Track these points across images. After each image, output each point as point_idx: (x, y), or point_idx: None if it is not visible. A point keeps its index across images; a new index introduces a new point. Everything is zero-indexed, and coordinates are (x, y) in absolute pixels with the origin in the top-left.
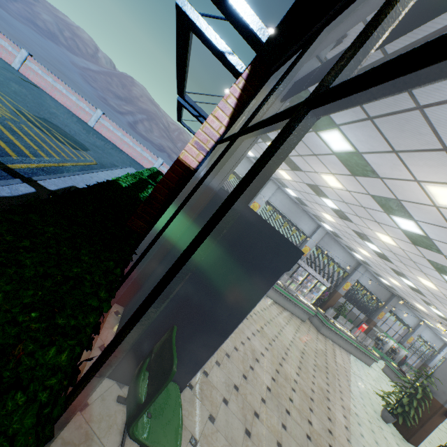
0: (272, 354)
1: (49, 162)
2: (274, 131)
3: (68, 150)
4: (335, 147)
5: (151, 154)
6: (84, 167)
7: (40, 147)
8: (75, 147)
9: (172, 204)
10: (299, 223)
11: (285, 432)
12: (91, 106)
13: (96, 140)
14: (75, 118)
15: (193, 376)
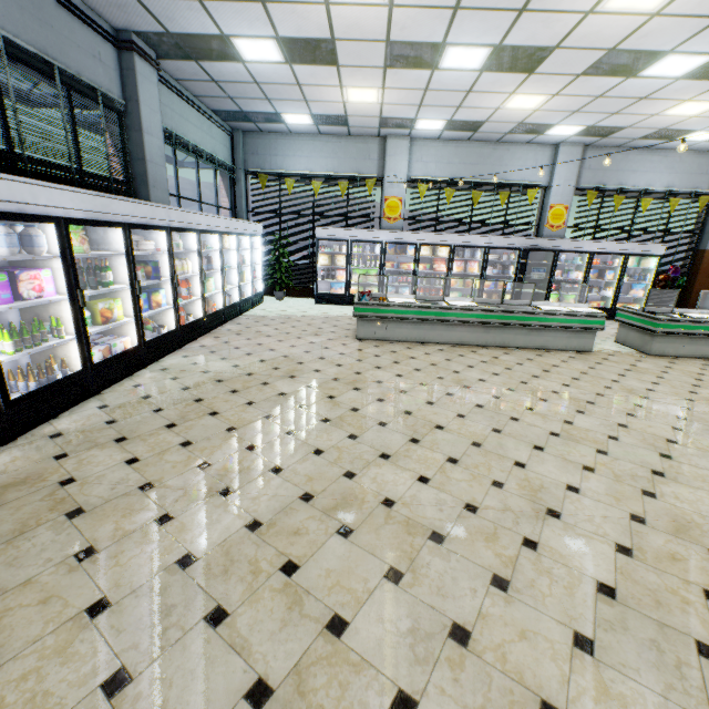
0: (330, 459)
1: None
2: (183, 6)
3: None
4: None
5: None
6: None
7: None
8: None
9: None
10: (508, 173)
11: (93, 708)
12: None
13: None
14: None
15: None
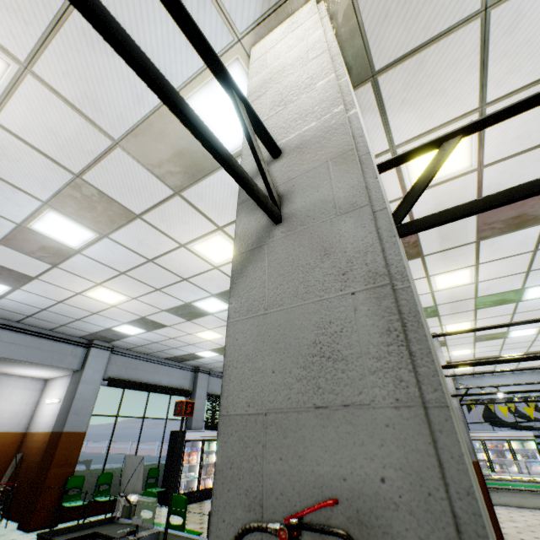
0: None
1: None
2: None
3: None
4: None
5: None
6: None
7: None
8: None
9: None
10: None
11: None
12: None
13: None
14: None
15: (177, 491)
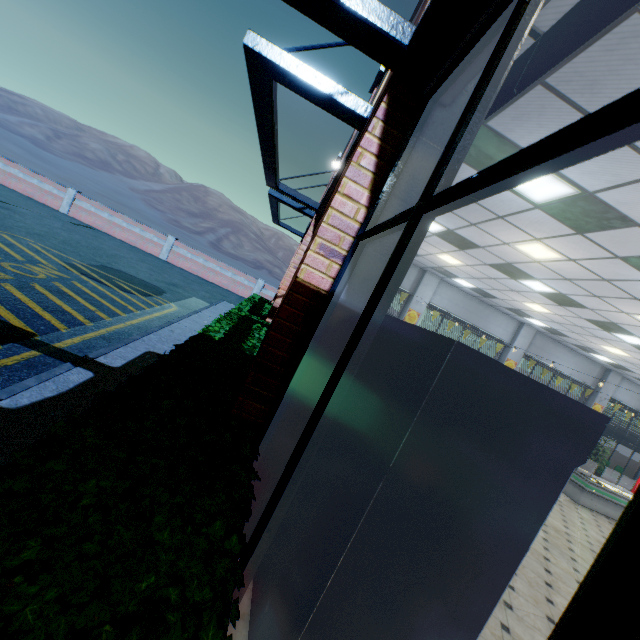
0: (525, 581)
1: (113, 324)
2: None
3: (137, 300)
4: (538, 196)
5: (247, 276)
6: (161, 318)
7: (98, 306)
8: (146, 293)
9: (303, 362)
10: (488, 327)
11: None
12: (159, 234)
13: (172, 277)
14: (142, 255)
15: None
